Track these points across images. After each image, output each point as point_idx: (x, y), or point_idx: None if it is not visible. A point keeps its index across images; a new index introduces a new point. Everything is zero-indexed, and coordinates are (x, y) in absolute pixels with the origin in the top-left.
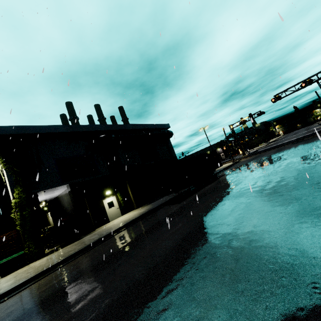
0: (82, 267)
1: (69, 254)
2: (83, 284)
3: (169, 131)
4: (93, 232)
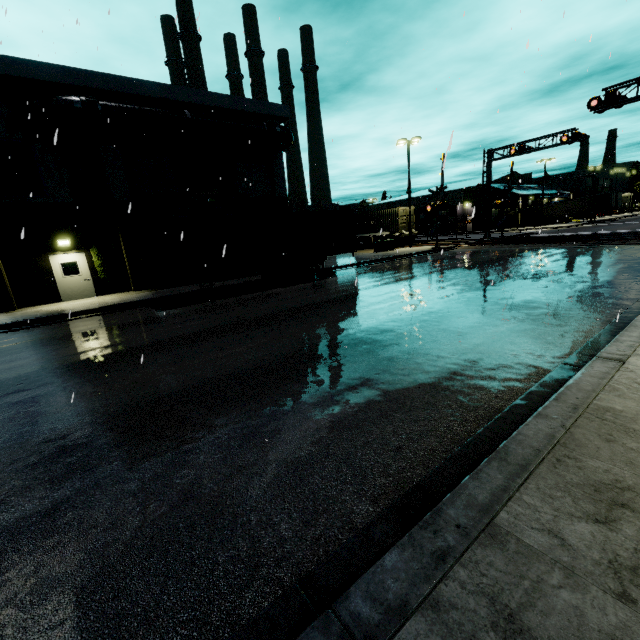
0: None
1: None
2: None
3: (274, 128)
4: (2, 313)
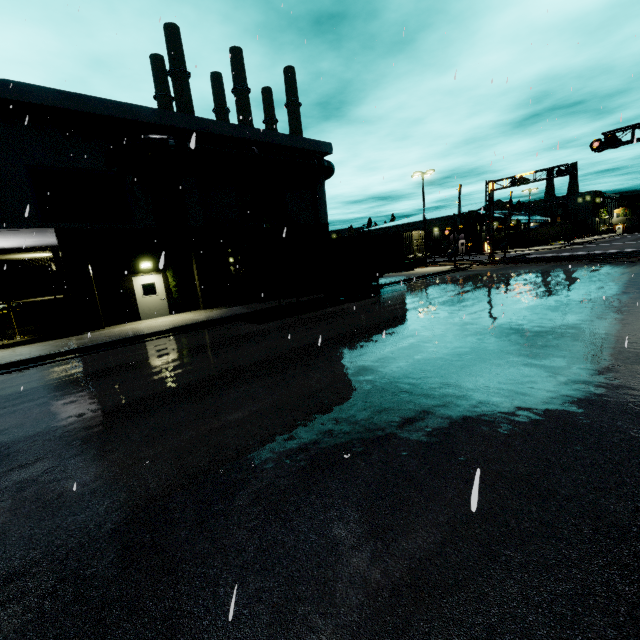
0: None
1: (7, 361)
2: None
3: (323, 162)
4: (96, 331)
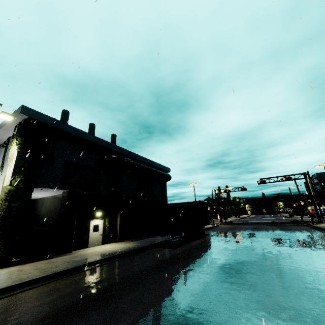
0: (83, 288)
1: (55, 270)
2: (103, 306)
3: (169, 175)
4: (71, 254)
